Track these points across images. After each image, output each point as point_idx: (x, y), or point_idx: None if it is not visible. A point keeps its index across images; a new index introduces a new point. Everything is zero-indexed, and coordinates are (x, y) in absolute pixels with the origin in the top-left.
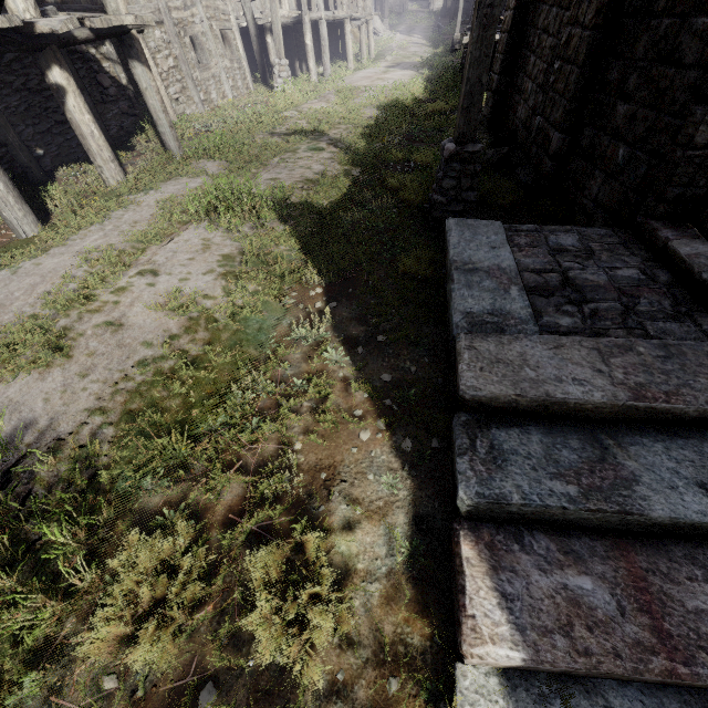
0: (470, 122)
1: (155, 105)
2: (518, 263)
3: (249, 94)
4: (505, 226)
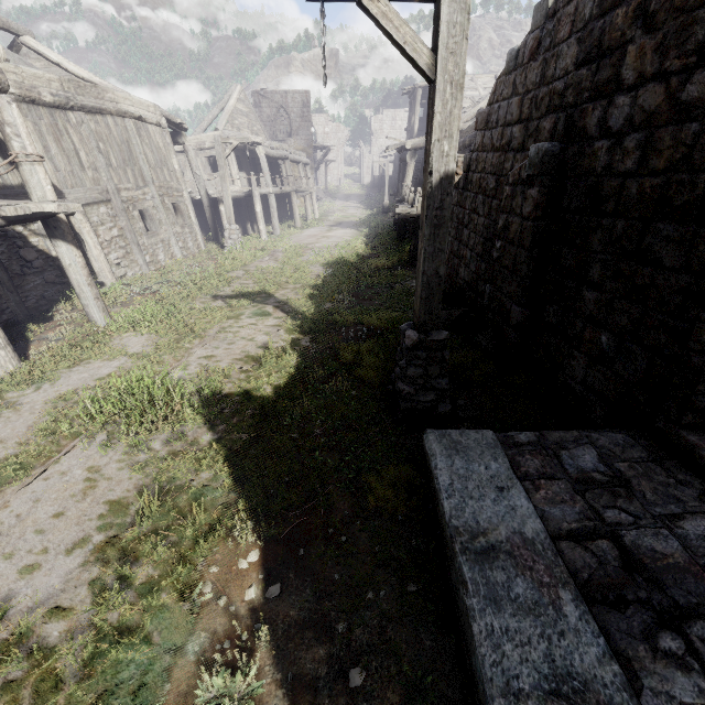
0: (431, 310)
1: (79, 279)
2: (543, 519)
3: (200, 252)
4: (498, 436)
